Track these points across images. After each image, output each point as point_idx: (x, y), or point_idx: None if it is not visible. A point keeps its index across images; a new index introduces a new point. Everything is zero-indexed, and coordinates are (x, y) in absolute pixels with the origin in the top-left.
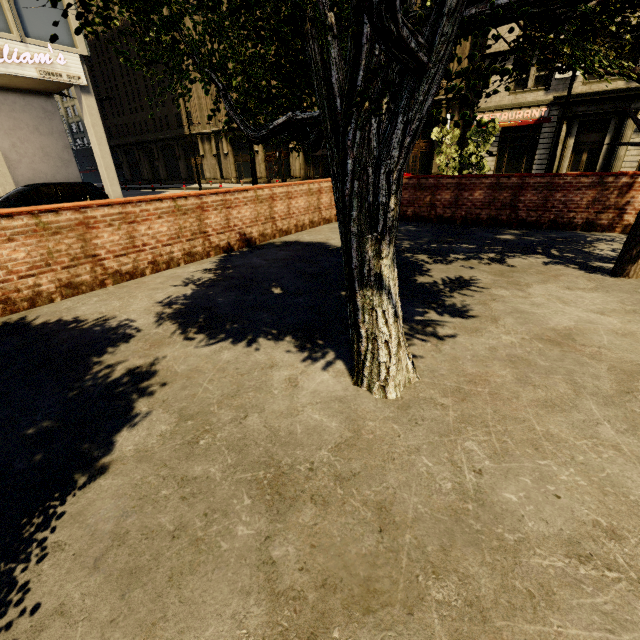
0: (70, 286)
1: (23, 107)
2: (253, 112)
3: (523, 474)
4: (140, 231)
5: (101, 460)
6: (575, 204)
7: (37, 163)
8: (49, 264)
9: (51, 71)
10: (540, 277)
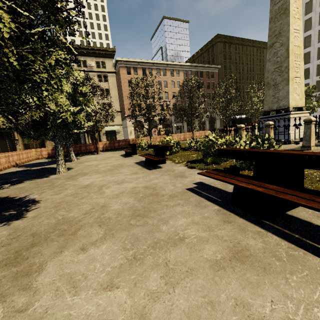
0: None
1: None
2: (44, 137)
3: (88, 160)
4: (1, 160)
5: (52, 167)
6: (91, 148)
7: None
8: None
9: None
10: (88, 156)
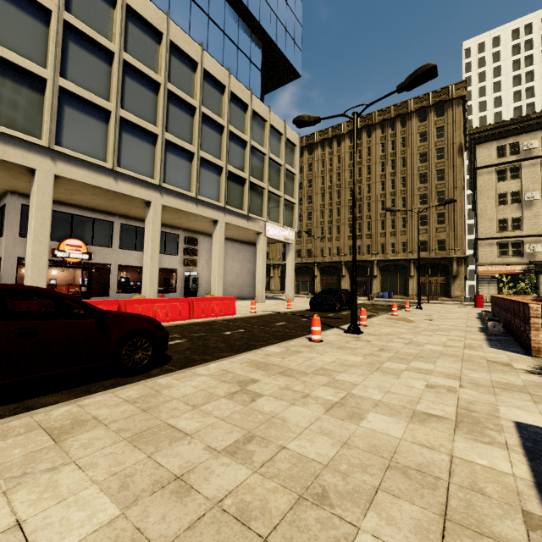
0: None
1: (248, 250)
2: None
3: None
4: None
5: None
6: None
7: (245, 277)
8: None
9: (287, 238)
10: None
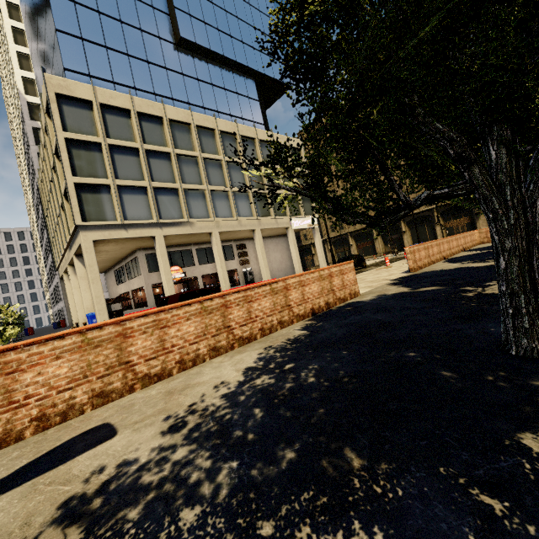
0: (450, 254)
1: (284, 241)
2: None
3: None
4: (453, 244)
5: None
6: None
7: (287, 262)
8: (448, 249)
9: (310, 225)
10: None
